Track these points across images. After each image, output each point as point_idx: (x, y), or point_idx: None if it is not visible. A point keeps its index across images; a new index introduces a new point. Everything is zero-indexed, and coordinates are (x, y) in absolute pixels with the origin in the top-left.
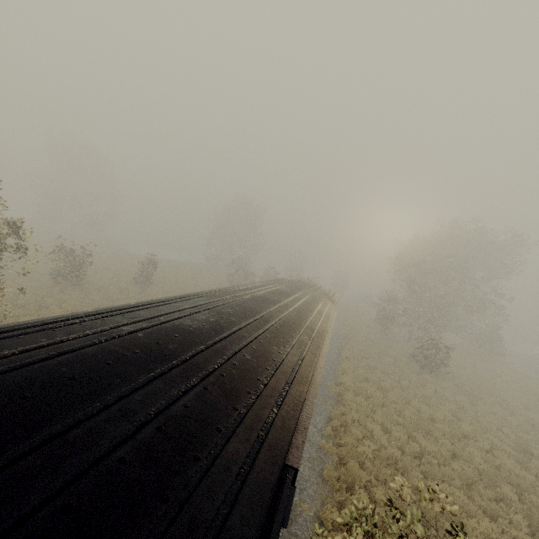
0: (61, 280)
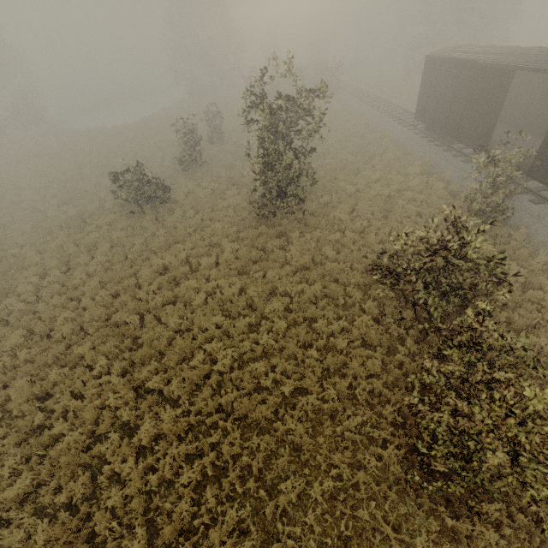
0: (192, 165)
